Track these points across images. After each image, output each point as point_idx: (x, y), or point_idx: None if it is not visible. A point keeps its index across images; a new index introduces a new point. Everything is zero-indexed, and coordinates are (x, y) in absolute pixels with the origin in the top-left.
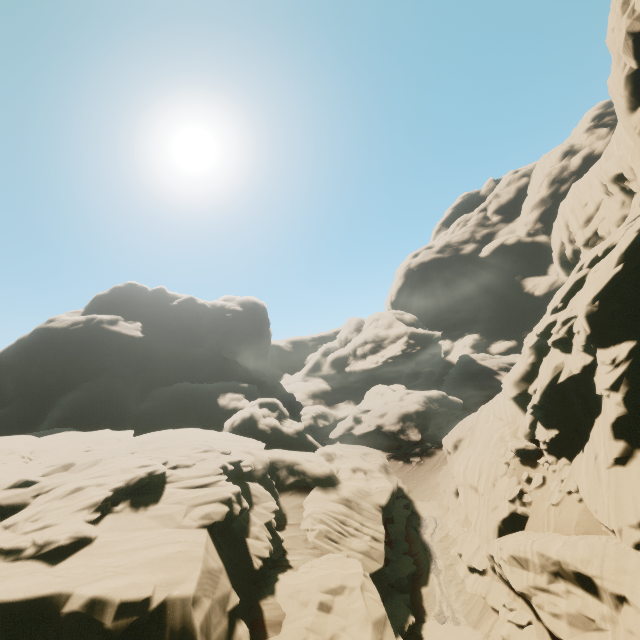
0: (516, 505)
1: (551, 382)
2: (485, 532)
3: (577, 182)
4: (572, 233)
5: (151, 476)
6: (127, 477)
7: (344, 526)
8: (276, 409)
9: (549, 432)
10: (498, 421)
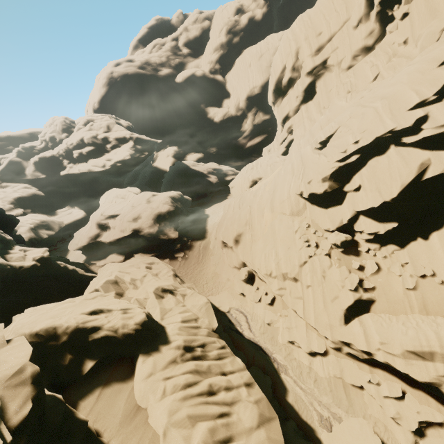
0: (361, 293)
1: (413, 179)
2: (327, 321)
3: (303, 14)
4: (299, 61)
5: None
6: None
7: (216, 398)
8: None
9: (386, 225)
10: (284, 216)
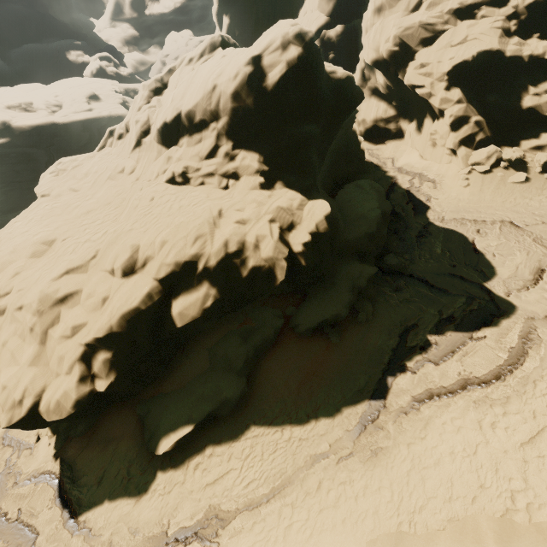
0: None
1: None
2: None
3: None
4: None
5: (92, 93)
6: (85, 94)
7: None
8: (111, 61)
9: None
10: None
